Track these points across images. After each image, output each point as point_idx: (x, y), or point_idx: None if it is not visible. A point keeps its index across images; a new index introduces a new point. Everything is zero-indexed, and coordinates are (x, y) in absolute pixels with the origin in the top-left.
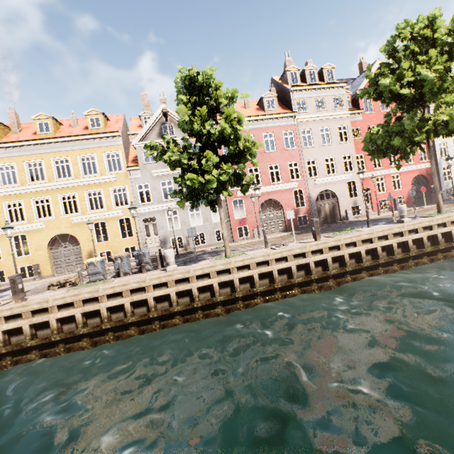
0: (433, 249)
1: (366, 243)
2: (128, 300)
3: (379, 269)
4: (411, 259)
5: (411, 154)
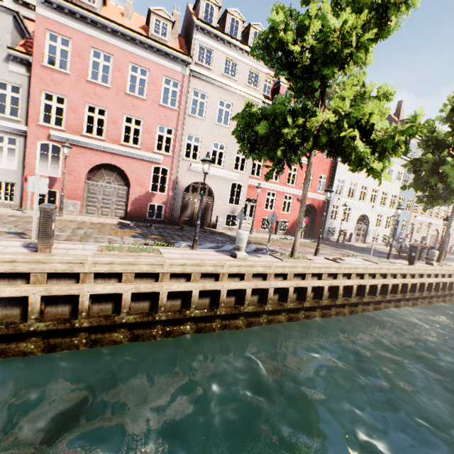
0: (255, 309)
1: (148, 279)
2: None
3: (157, 329)
4: (219, 319)
5: (311, 180)
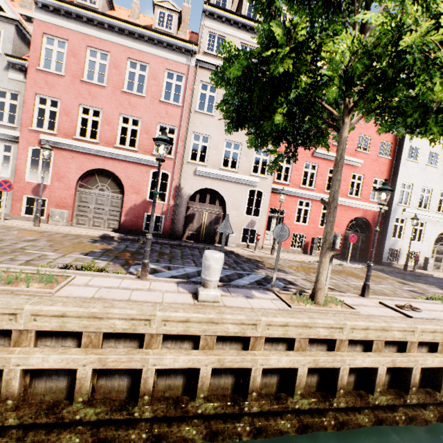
0: (221, 408)
1: None
2: None
3: (8, 437)
4: (145, 421)
5: (361, 186)
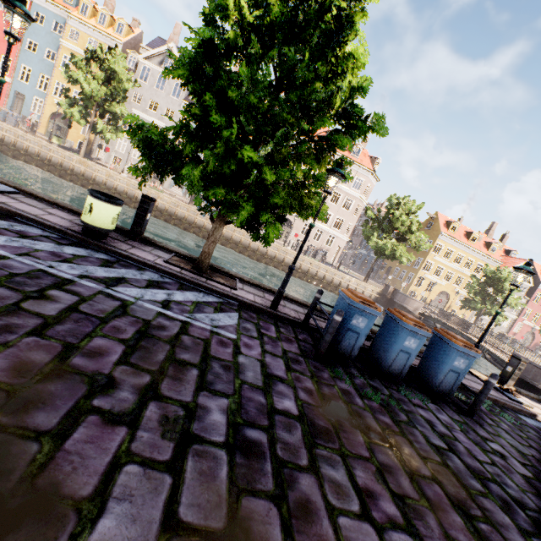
0: None
1: None
2: None
3: None
4: None
5: None
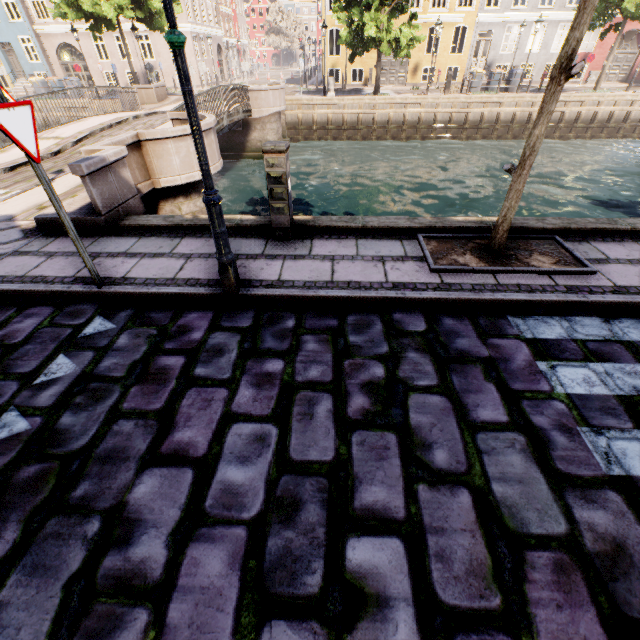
0: None
1: None
2: (519, 110)
3: None
4: None
5: None
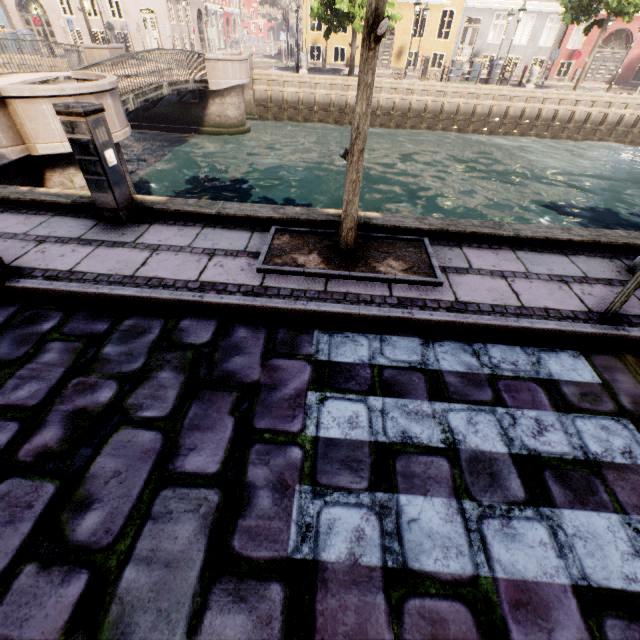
0: None
1: None
2: (496, 104)
3: None
4: None
5: None
